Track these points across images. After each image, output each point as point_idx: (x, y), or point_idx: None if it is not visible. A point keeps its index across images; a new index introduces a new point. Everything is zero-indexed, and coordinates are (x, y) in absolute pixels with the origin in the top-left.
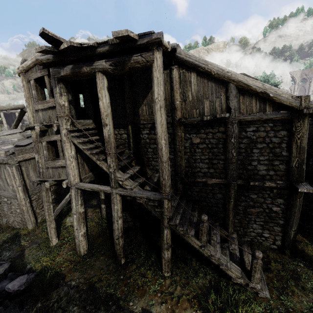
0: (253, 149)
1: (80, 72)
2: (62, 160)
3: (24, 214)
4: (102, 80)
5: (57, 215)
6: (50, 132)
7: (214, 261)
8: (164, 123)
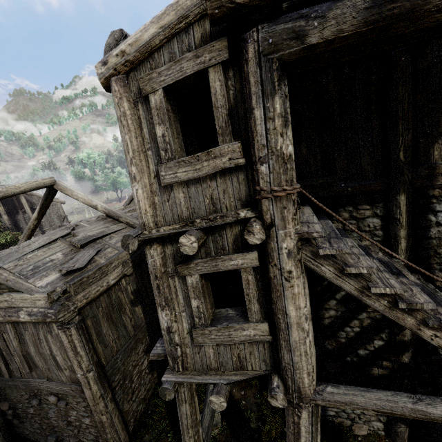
0: None
1: (419, 11)
2: (257, 323)
3: (105, 432)
4: None
5: (167, 408)
6: (212, 245)
7: None
8: None
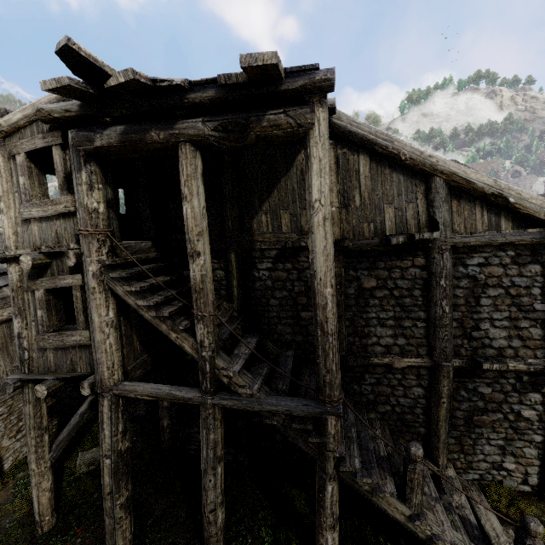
0: (480, 299)
1: (143, 141)
2: (82, 330)
3: None
4: (194, 161)
5: None
6: (55, 268)
7: None
8: (330, 252)
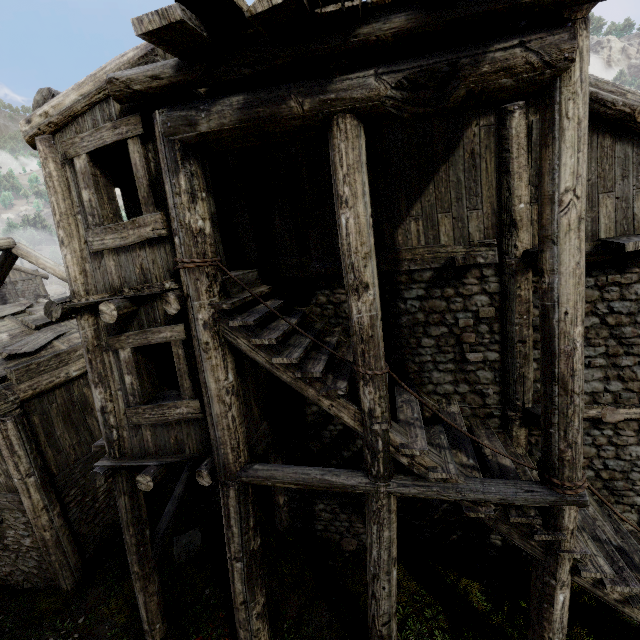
0: None
1: (276, 117)
2: (189, 400)
3: (49, 553)
4: (357, 142)
5: None
6: (144, 317)
7: None
8: (583, 270)
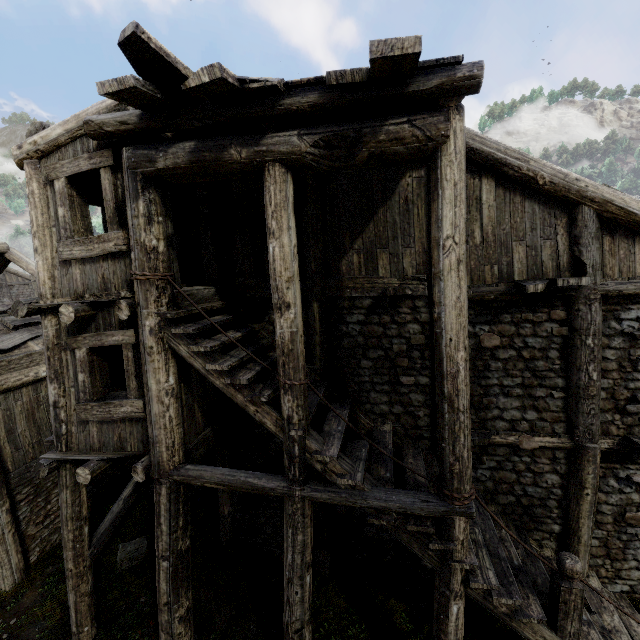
0: (639, 364)
1: (220, 161)
2: (134, 400)
3: None
4: (284, 186)
5: None
6: (101, 321)
7: None
8: (464, 304)
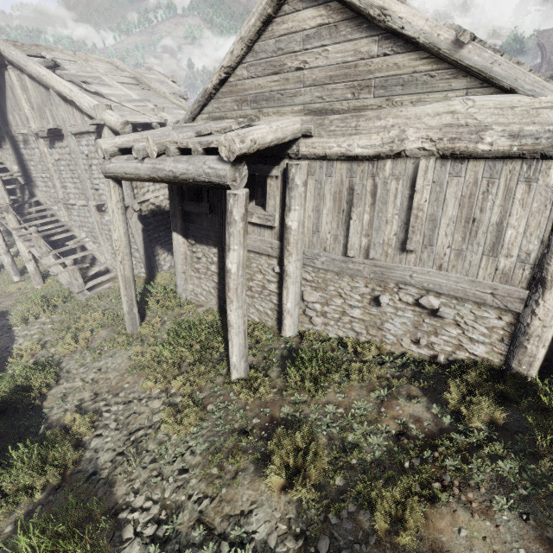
0: (92, 167)
1: None
2: None
3: None
4: None
5: None
6: None
7: (50, 270)
8: None
